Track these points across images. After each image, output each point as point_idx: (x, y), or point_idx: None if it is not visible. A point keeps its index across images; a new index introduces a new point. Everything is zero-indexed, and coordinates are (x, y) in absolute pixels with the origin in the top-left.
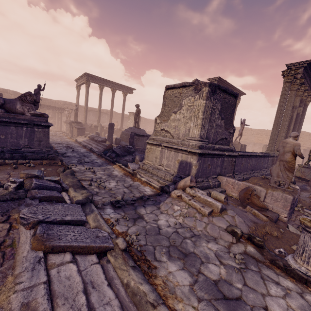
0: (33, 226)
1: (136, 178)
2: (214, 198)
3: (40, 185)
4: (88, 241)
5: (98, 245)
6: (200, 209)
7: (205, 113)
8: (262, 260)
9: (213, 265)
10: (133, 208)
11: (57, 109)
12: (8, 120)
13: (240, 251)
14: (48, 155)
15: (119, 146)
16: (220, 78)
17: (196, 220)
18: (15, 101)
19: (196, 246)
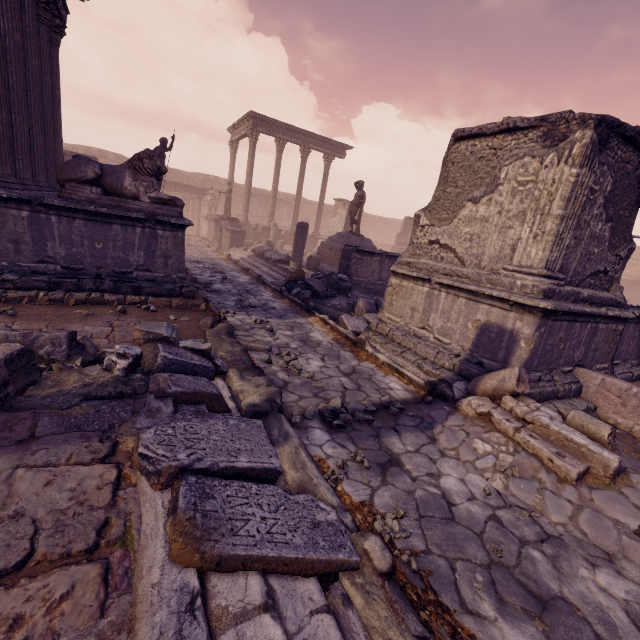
0: (168, 482)
1: (363, 352)
2: (576, 429)
3: (173, 361)
4: (299, 541)
5: (324, 558)
6: (553, 462)
7: (571, 204)
8: None
9: None
10: (372, 433)
11: (192, 191)
12: (110, 212)
13: None
14: (181, 287)
15: (317, 275)
16: None
17: (542, 492)
18: (122, 171)
19: (561, 574)
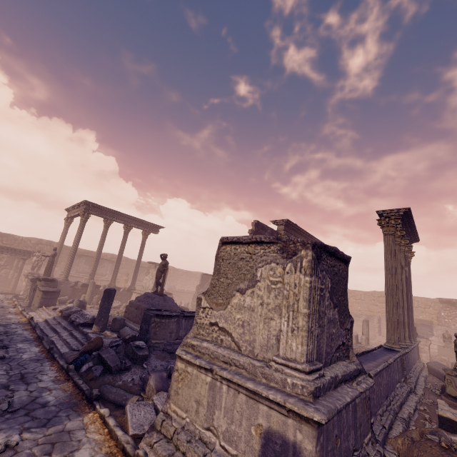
0: None
1: None
2: None
3: None
4: None
5: None
6: None
7: (312, 303)
8: None
9: None
10: None
11: (17, 253)
12: None
13: None
14: None
15: (116, 342)
16: (289, 222)
17: None
18: None
19: None
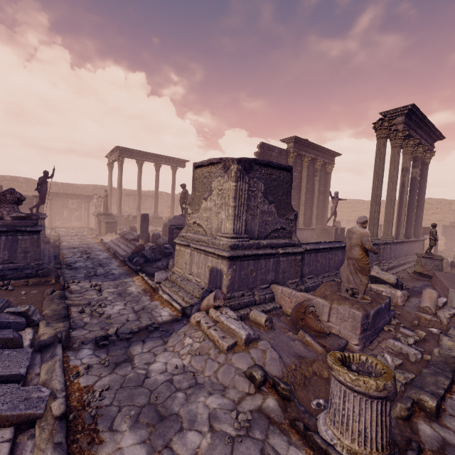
0: None
1: (157, 295)
2: (253, 321)
3: None
4: (5, 407)
5: (16, 413)
6: (218, 342)
7: (238, 199)
8: (280, 420)
9: (195, 432)
10: (126, 345)
11: (82, 197)
12: None
13: (252, 407)
14: (37, 270)
15: (153, 247)
16: (298, 138)
17: (207, 360)
18: None
19: (187, 402)
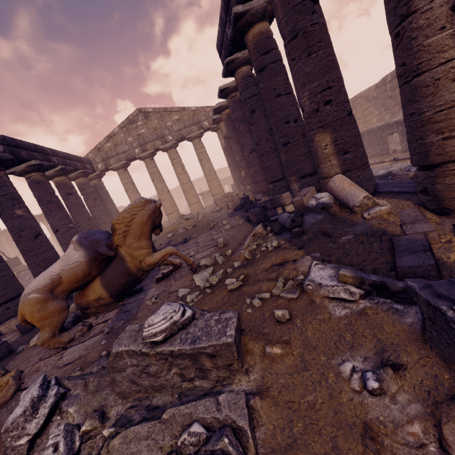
0: None
1: None
2: None
3: None
4: None
5: None
6: None
7: None
8: None
9: None
10: None
11: None
12: None
13: None
14: None
15: None
16: None
17: None
18: None
19: None
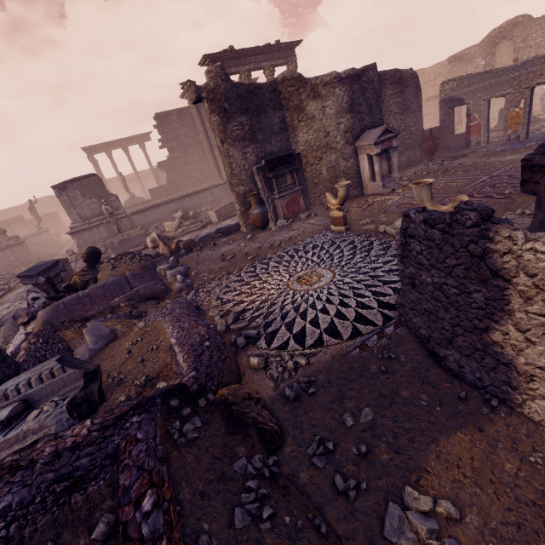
0: None
1: None
2: None
3: (1, 278)
4: None
5: None
6: None
7: (65, 206)
8: None
9: None
10: None
11: None
12: None
13: None
14: (31, 261)
15: None
16: None
17: None
18: None
19: None
